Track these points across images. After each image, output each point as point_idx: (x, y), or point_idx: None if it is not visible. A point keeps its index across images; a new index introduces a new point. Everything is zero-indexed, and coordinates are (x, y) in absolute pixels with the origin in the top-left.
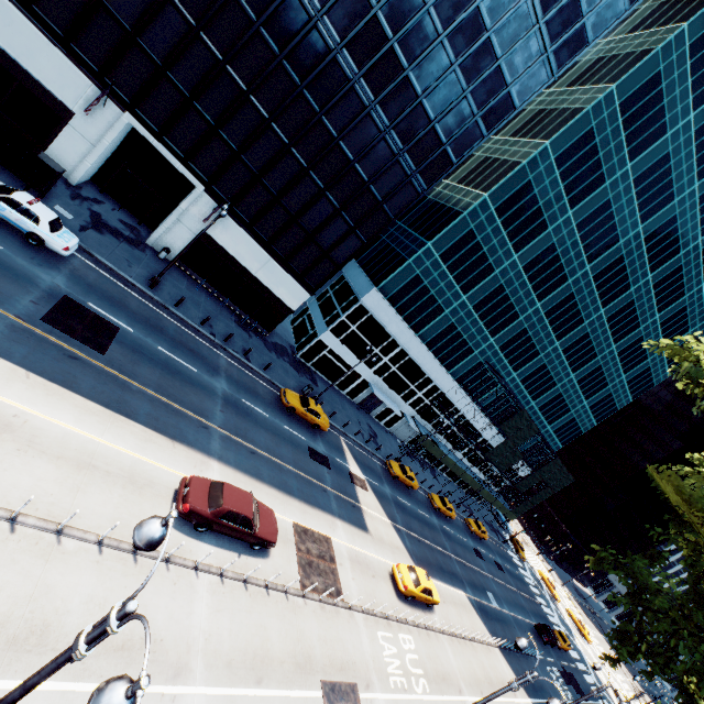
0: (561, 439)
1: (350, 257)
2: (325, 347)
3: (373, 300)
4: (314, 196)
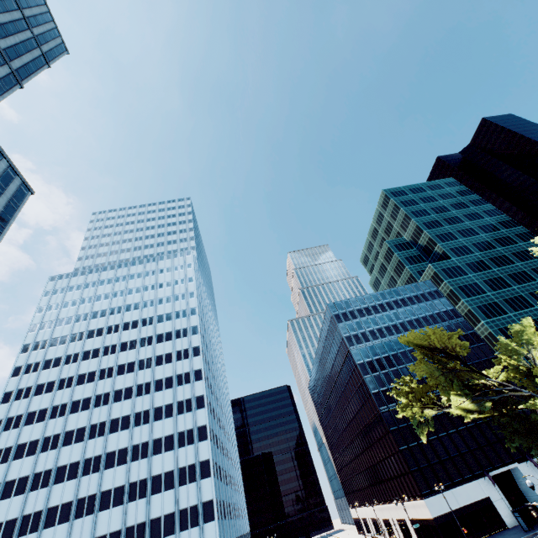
0: None
1: None
2: None
3: None
4: None
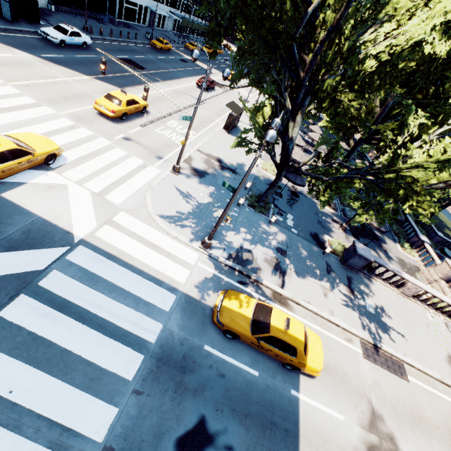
0: None
1: None
2: (123, 1)
3: None
4: None
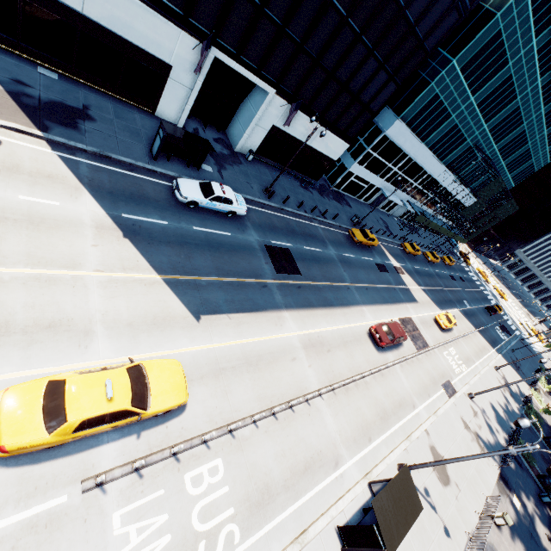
0: (515, 181)
1: (385, 103)
2: (352, 175)
3: (395, 130)
4: (362, 59)
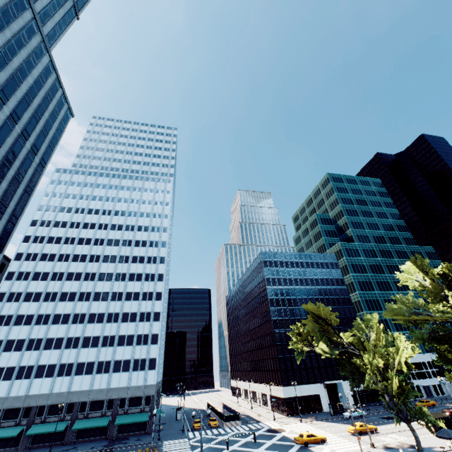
0: None
1: None
2: None
3: None
4: None
